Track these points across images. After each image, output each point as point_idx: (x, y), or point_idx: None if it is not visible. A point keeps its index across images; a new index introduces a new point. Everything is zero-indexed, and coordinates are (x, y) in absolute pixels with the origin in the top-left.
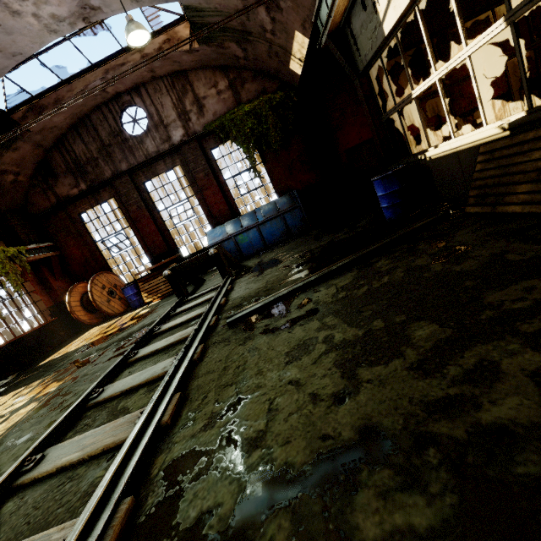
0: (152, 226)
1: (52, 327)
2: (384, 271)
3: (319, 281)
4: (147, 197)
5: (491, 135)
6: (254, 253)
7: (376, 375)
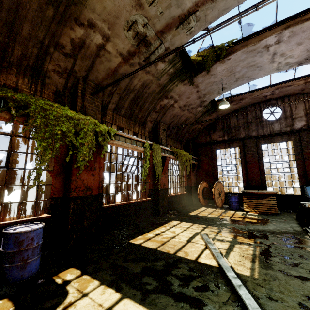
0: (256, 169)
1: (184, 196)
2: None
3: None
4: (260, 152)
5: None
6: None
7: None
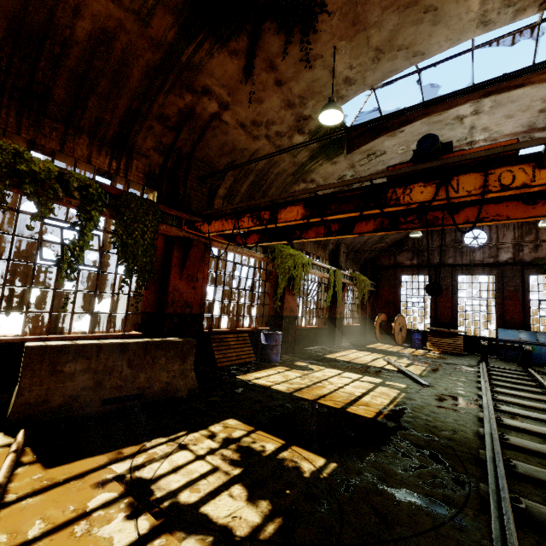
0: (448, 304)
1: (356, 329)
2: None
3: None
4: (455, 284)
5: None
6: (538, 363)
7: None
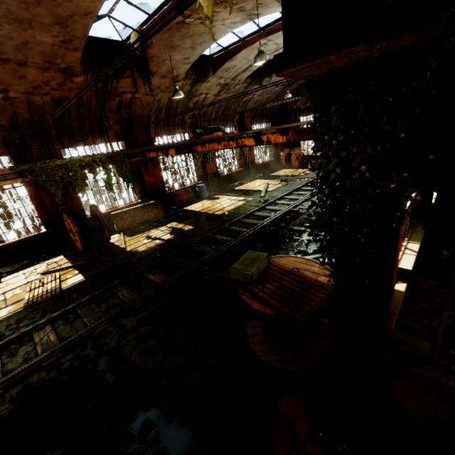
0: None
1: (272, 162)
2: None
3: None
4: None
5: None
6: None
7: None
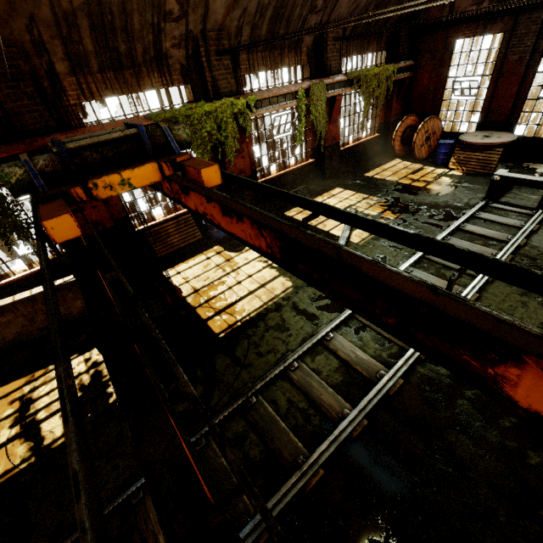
0: (513, 89)
1: (374, 141)
2: None
3: None
4: (540, 48)
5: None
6: None
7: None
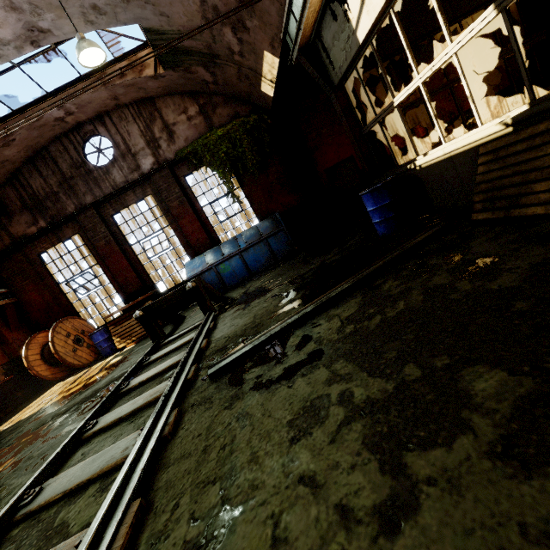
0: (123, 262)
1: (6, 388)
2: (396, 295)
3: (317, 312)
4: (116, 230)
5: (490, 134)
6: (238, 282)
7: (439, 468)
